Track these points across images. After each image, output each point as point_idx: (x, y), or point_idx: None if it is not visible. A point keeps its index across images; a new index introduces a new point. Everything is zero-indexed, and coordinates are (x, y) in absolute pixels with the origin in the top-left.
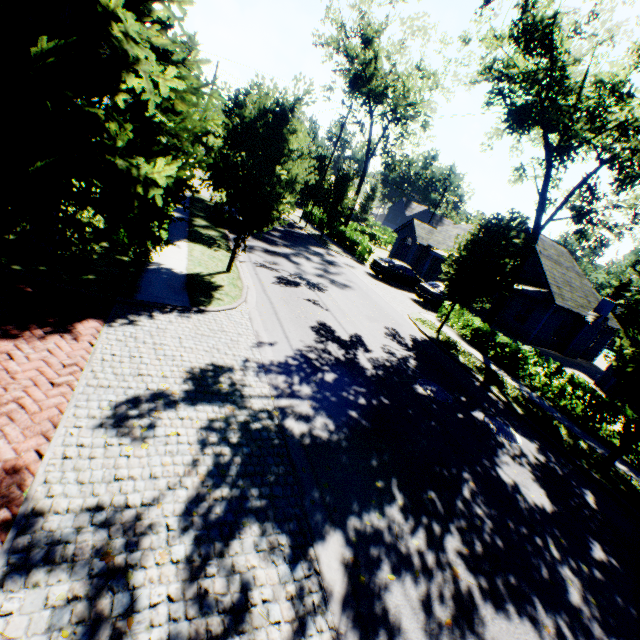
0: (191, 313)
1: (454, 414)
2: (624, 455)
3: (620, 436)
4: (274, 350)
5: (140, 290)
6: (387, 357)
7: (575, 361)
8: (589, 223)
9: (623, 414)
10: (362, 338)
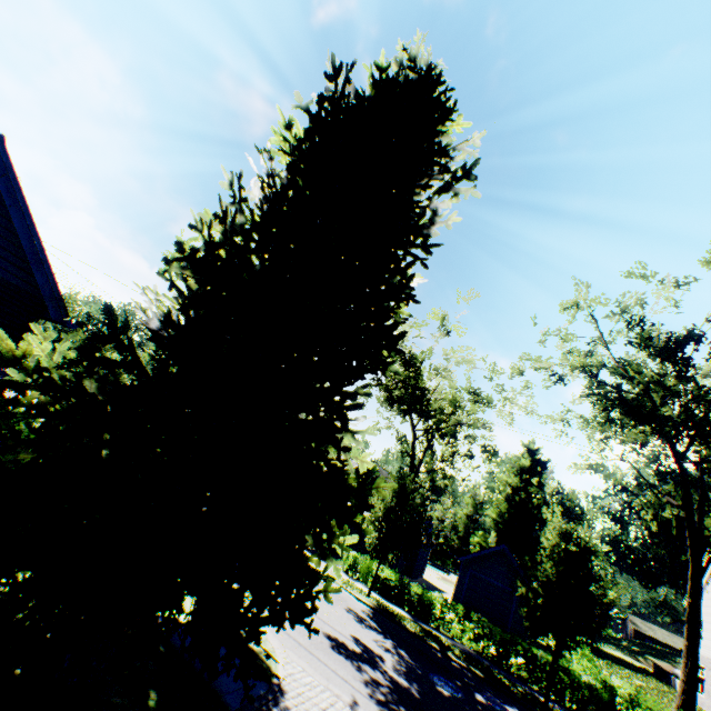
0: (280, 697)
1: (478, 707)
2: (534, 684)
3: (525, 666)
4: (367, 710)
5: (215, 687)
6: (394, 657)
7: (420, 581)
8: (442, 477)
9: (521, 644)
10: (361, 639)
